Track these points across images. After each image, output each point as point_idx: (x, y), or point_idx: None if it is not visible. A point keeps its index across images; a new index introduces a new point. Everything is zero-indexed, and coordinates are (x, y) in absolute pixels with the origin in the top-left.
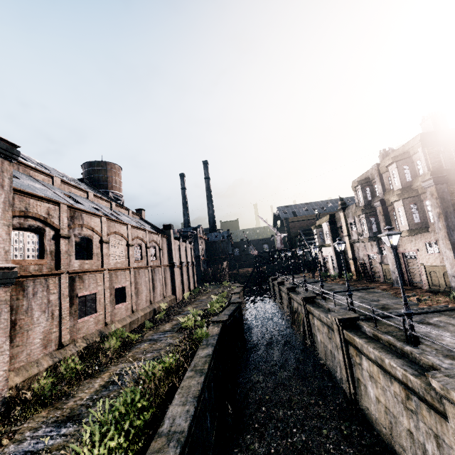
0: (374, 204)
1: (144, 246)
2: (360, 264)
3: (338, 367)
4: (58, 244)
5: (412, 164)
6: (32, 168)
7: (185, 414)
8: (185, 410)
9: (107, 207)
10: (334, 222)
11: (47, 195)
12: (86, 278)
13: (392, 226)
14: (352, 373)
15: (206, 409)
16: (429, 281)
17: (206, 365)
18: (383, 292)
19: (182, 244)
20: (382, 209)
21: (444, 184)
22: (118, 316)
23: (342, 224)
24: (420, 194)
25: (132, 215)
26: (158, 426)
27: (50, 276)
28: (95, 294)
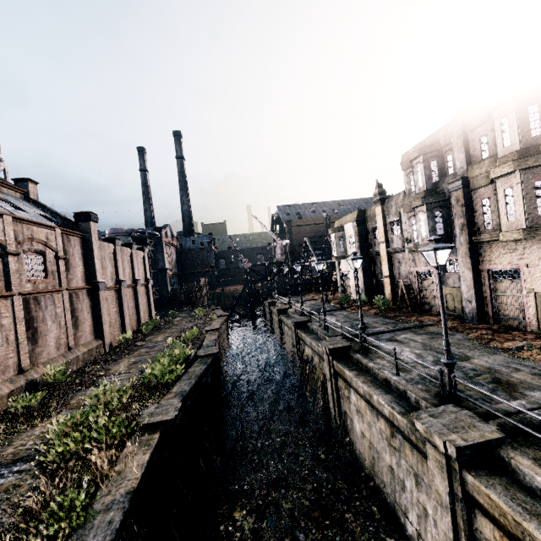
0: (448, 186)
1: None
2: (405, 285)
3: (413, 514)
4: None
5: None
6: None
7: None
8: None
9: None
10: (364, 222)
11: None
12: None
13: (475, 224)
14: None
15: None
16: (539, 318)
17: None
18: (456, 335)
19: (122, 250)
20: (464, 194)
21: None
22: None
23: (377, 224)
24: None
25: None
26: None
27: None
28: None
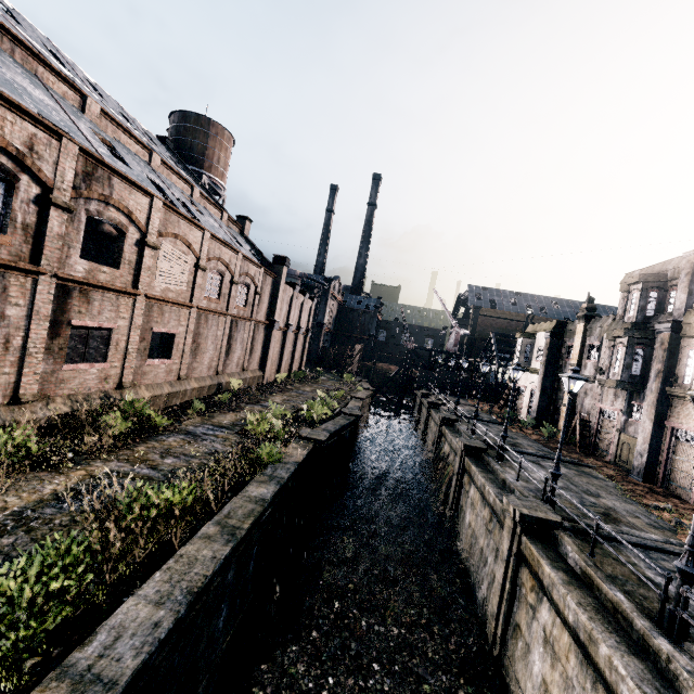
0: (656, 325)
1: (229, 278)
2: (581, 419)
3: (486, 583)
4: (45, 216)
5: None
6: (44, 61)
7: (146, 633)
8: (152, 620)
9: (184, 192)
10: (560, 337)
11: (47, 116)
12: (96, 297)
13: (674, 375)
14: (509, 610)
15: (222, 599)
16: None
17: (248, 522)
18: (608, 481)
19: (298, 296)
20: (670, 339)
21: None
22: (149, 378)
23: (574, 343)
24: None
25: (227, 223)
26: (81, 640)
27: (13, 270)
28: (110, 331)
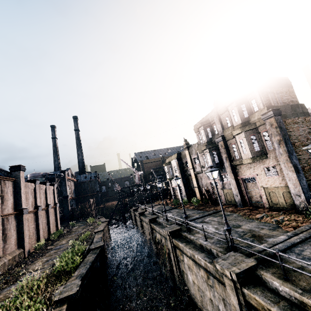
0: (216, 140)
1: None
2: (206, 190)
3: None
4: None
5: (248, 103)
6: None
7: None
8: None
9: None
10: (181, 159)
11: None
12: None
13: (231, 157)
14: None
15: None
16: (268, 200)
17: None
18: (233, 214)
19: (40, 186)
20: (224, 143)
21: (279, 116)
22: None
23: (187, 159)
24: (257, 127)
25: None
26: None
27: None
28: None
